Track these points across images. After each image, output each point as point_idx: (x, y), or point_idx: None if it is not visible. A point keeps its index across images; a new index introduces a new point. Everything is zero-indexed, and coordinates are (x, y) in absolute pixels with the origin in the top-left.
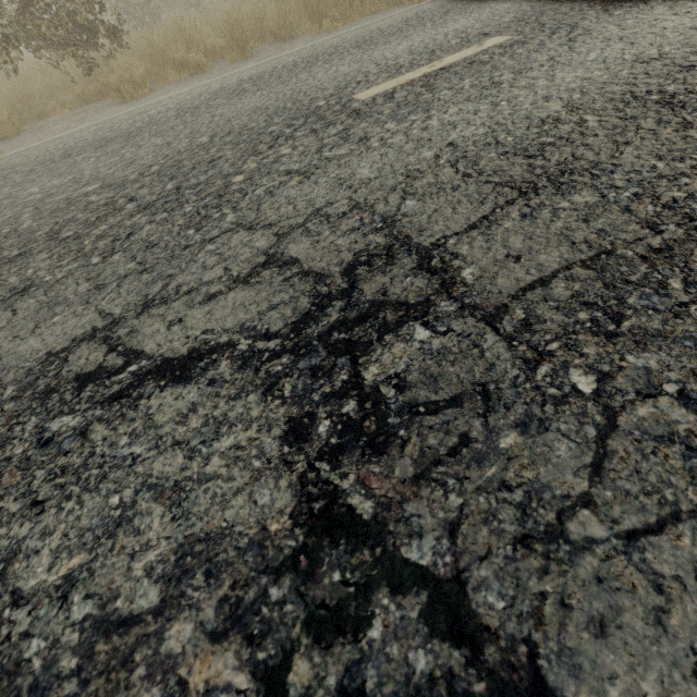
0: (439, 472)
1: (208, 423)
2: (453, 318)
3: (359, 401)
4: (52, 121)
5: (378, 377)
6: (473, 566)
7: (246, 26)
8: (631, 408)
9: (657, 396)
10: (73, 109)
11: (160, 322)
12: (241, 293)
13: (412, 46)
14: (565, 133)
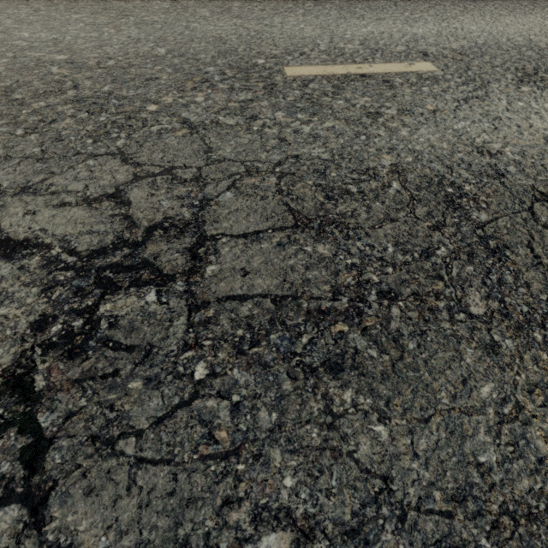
0: (89, 384)
1: (2, 293)
2: (176, 296)
3: (85, 322)
4: None
5: (106, 312)
6: (62, 438)
7: None
8: (206, 399)
9: (225, 399)
10: None
11: (22, 208)
12: (81, 211)
13: (371, 34)
14: (368, 189)
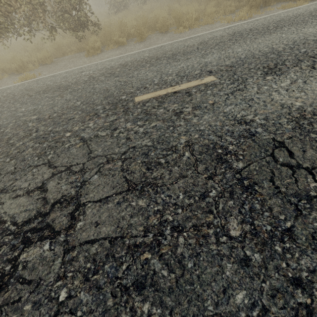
0: (5, 308)
1: None
2: (59, 244)
3: (12, 267)
4: (64, 59)
5: (23, 259)
6: None
7: (150, 23)
8: (63, 315)
9: (73, 314)
10: (74, 53)
11: None
12: (24, 199)
13: (182, 68)
14: (171, 159)
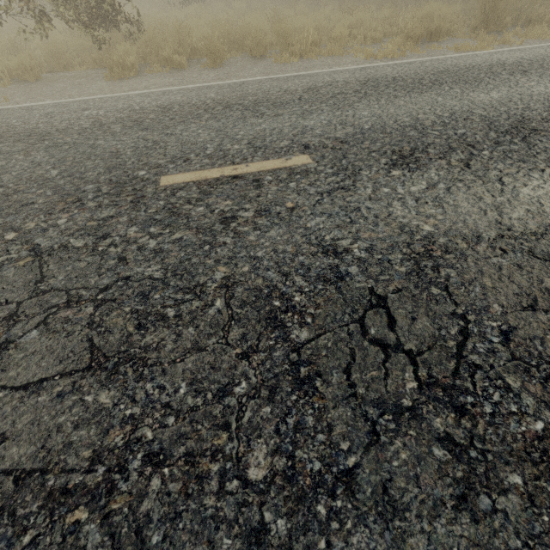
0: None
1: None
2: None
3: None
4: (64, 77)
5: None
6: None
7: (236, 37)
8: None
9: None
10: (87, 69)
11: None
12: None
13: (262, 131)
14: (187, 312)
